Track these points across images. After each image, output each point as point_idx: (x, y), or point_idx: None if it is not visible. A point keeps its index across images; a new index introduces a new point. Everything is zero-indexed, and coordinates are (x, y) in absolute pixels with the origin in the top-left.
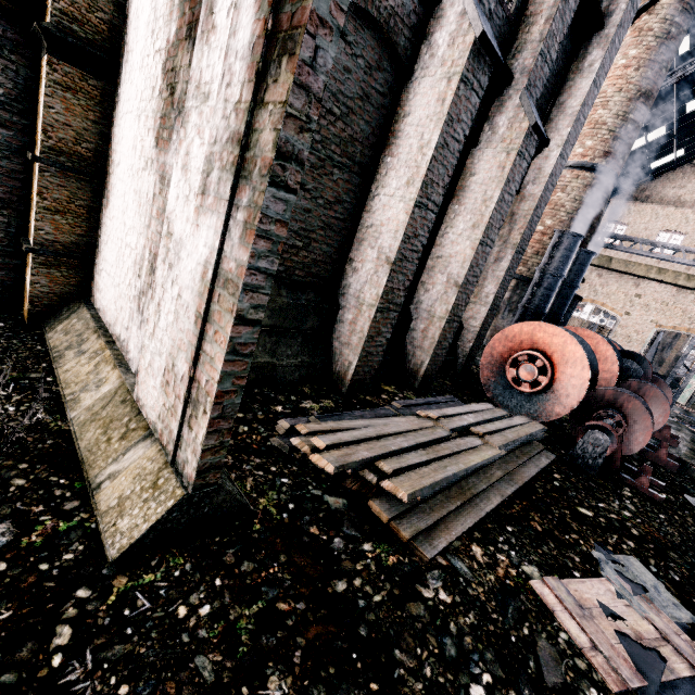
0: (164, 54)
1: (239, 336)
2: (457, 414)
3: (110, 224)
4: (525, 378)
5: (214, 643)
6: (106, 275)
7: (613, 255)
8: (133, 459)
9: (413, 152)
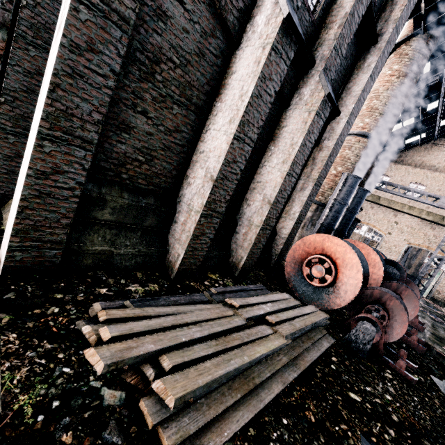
0: None
1: None
2: (258, 303)
3: None
4: (315, 275)
5: None
6: None
7: (380, 195)
8: None
9: (235, 99)
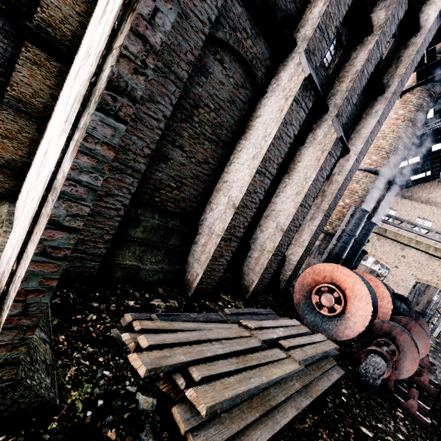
0: None
1: (51, 239)
2: (271, 326)
3: (39, 150)
4: (325, 304)
5: None
6: (26, 184)
7: (387, 228)
8: None
9: (259, 139)
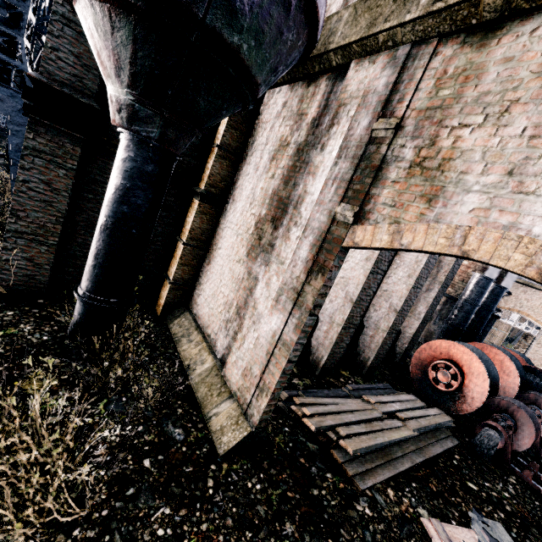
0: (257, 219)
1: (287, 367)
2: (389, 401)
3: (210, 274)
4: (441, 380)
5: (263, 501)
6: (204, 299)
7: None
8: (225, 408)
9: None
